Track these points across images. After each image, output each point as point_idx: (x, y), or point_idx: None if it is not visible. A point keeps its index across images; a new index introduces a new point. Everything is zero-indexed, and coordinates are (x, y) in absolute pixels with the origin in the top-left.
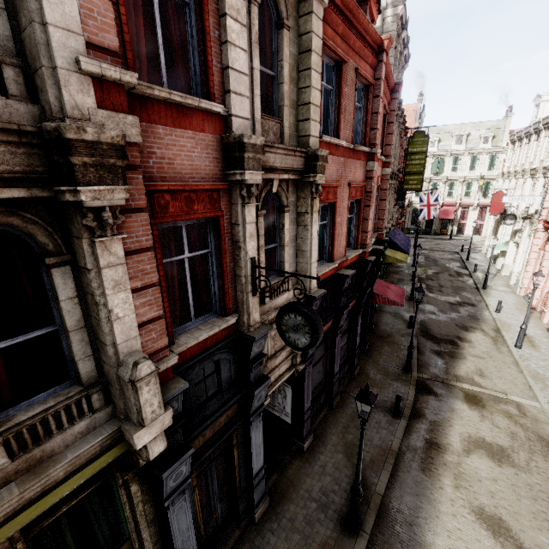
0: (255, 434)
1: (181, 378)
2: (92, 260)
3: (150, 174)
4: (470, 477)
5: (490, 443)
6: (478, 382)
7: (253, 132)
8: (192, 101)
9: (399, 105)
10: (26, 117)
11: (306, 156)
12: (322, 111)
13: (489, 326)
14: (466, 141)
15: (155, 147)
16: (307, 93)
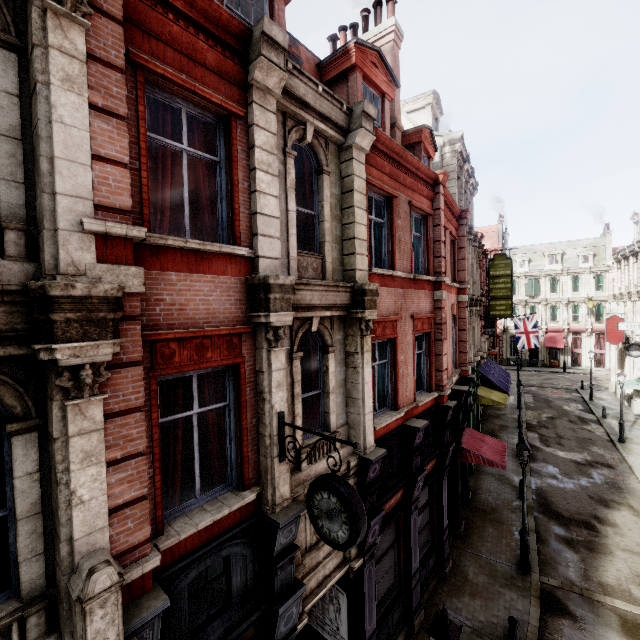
0: None
1: (162, 590)
2: (60, 426)
3: (155, 322)
4: None
5: None
6: (639, 597)
7: (288, 270)
8: (212, 247)
9: (470, 229)
10: (18, 276)
11: (352, 291)
12: (374, 243)
13: (639, 500)
14: (561, 260)
15: (165, 293)
16: (351, 228)
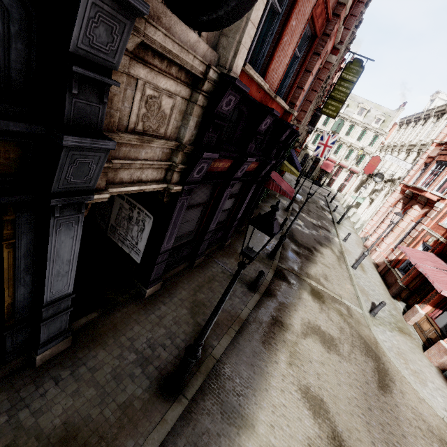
0: (61, 238)
1: None
2: None
3: None
4: (303, 357)
5: (324, 331)
6: (323, 283)
7: None
8: None
9: (368, 0)
10: None
11: None
12: None
13: (336, 248)
14: (365, 115)
15: None
16: None
